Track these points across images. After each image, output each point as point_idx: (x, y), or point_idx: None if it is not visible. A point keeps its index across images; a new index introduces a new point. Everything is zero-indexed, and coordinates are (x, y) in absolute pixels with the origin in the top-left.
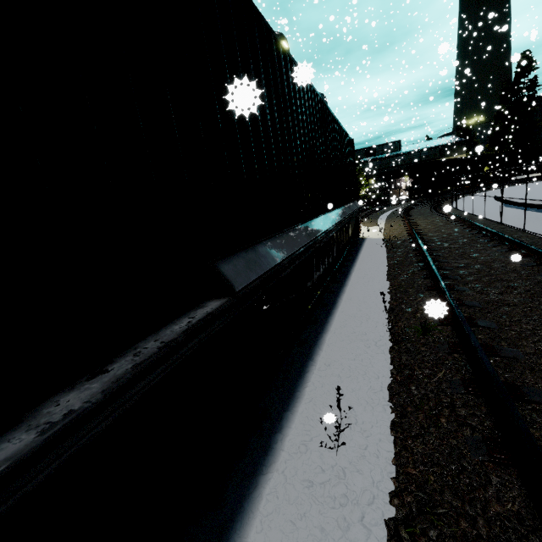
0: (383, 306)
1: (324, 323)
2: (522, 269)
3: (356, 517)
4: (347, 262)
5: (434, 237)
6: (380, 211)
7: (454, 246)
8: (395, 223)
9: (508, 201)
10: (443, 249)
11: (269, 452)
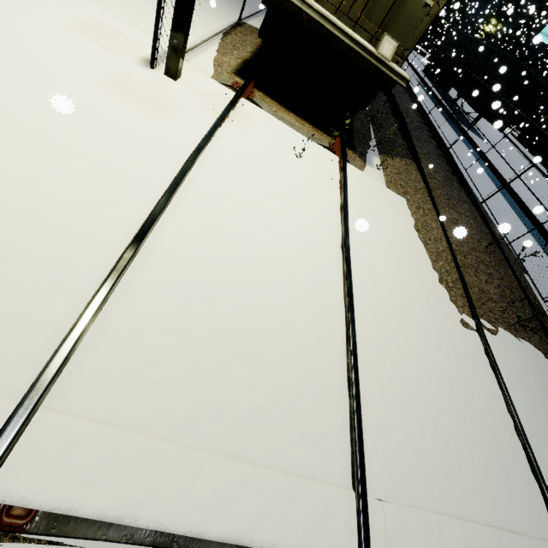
0: None
1: None
2: None
3: None
4: None
5: None
6: None
7: None
8: None
9: None
10: None
11: None
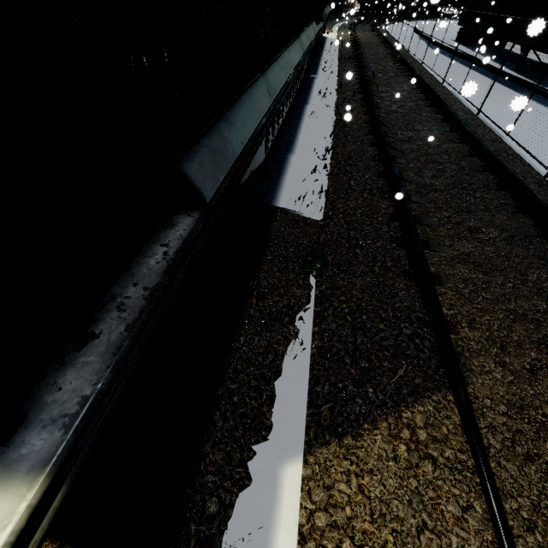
0: (337, 57)
1: (320, 56)
2: (385, 54)
3: (334, 71)
4: (321, 45)
5: (363, 42)
6: (334, 21)
7: (369, 46)
8: (344, 32)
9: (417, 32)
10: (364, 47)
11: (318, 66)
